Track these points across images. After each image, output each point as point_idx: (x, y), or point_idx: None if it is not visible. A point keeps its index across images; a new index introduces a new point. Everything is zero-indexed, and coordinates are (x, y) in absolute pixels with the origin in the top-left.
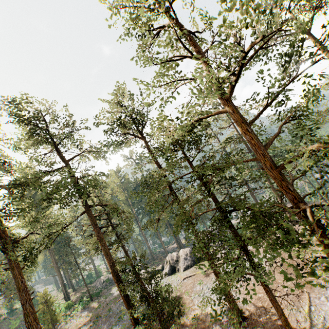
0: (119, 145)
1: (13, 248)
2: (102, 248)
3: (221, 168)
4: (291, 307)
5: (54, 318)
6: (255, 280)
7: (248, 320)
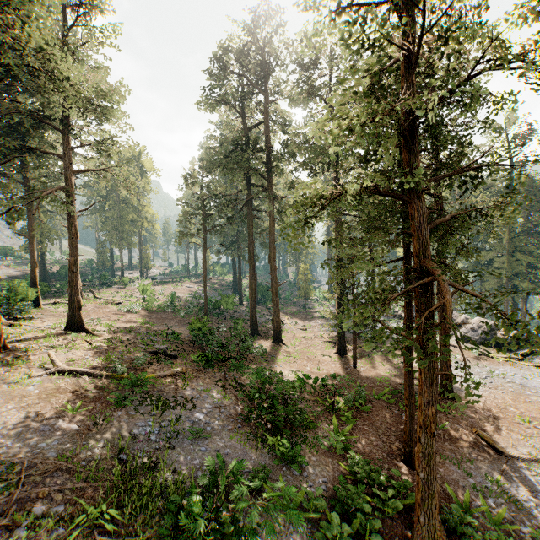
0: None
1: (273, 201)
2: (336, 235)
3: (376, 142)
4: (533, 442)
5: (307, 291)
6: (537, 402)
7: (453, 402)
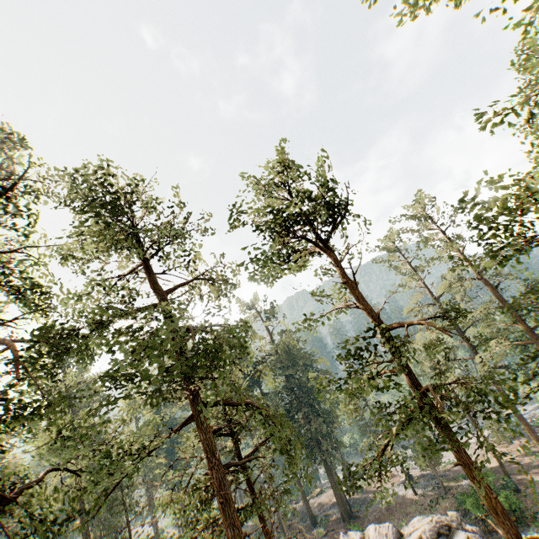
0: (283, 262)
1: None
2: (228, 532)
3: None
4: None
5: None
6: None
7: None
